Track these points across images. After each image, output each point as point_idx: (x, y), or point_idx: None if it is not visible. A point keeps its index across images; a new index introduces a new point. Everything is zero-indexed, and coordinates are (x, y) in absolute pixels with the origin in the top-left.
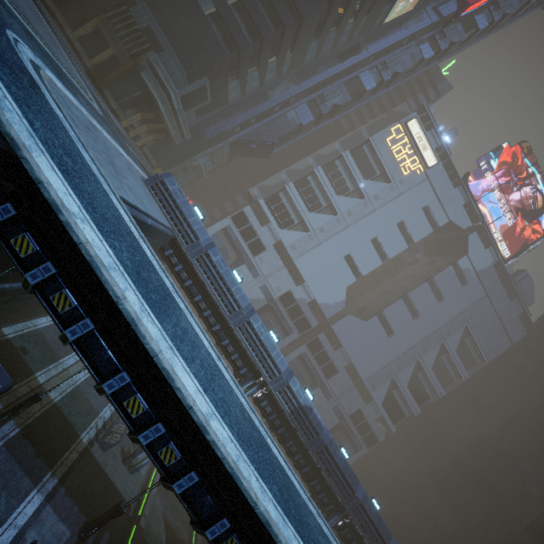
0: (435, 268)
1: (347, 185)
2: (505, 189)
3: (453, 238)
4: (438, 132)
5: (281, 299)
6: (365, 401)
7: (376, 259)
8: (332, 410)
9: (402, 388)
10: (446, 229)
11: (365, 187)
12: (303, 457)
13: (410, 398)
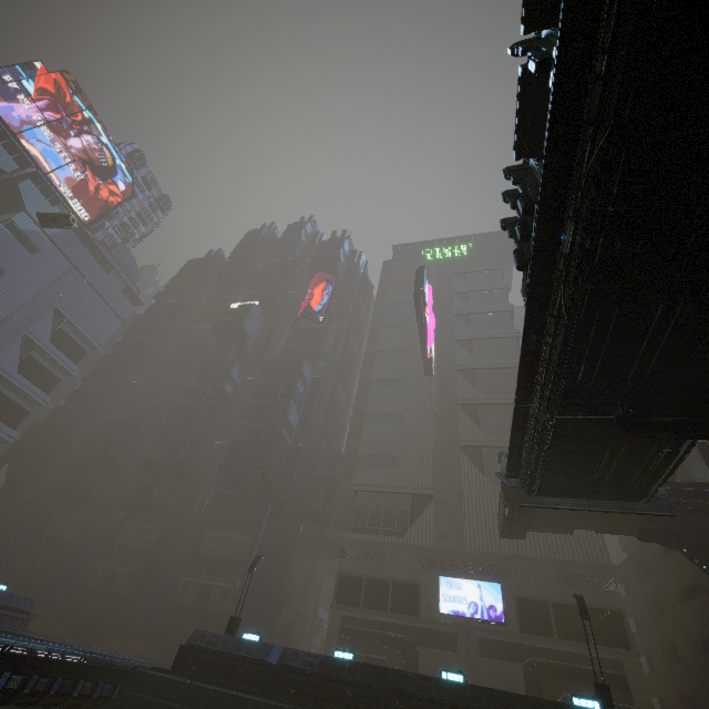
0: None
1: None
2: (59, 130)
3: (2, 189)
4: None
5: None
6: None
7: None
8: None
9: None
10: None
11: None
12: None
13: None
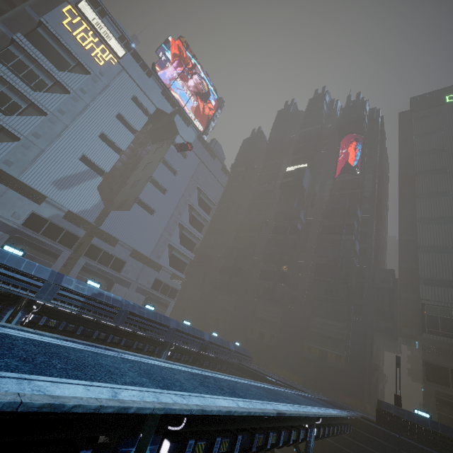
0: (163, 150)
1: (41, 79)
2: (183, 78)
3: (165, 123)
4: (113, 20)
5: (27, 225)
6: (157, 271)
7: (113, 154)
8: (136, 292)
9: (177, 247)
10: (158, 116)
11: (64, 80)
12: (117, 335)
13: (185, 250)
